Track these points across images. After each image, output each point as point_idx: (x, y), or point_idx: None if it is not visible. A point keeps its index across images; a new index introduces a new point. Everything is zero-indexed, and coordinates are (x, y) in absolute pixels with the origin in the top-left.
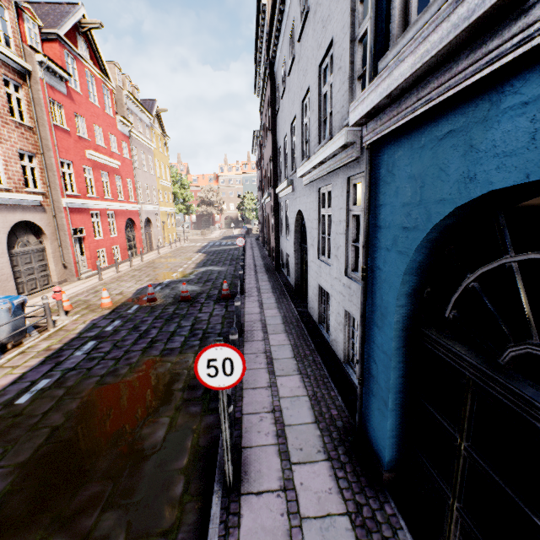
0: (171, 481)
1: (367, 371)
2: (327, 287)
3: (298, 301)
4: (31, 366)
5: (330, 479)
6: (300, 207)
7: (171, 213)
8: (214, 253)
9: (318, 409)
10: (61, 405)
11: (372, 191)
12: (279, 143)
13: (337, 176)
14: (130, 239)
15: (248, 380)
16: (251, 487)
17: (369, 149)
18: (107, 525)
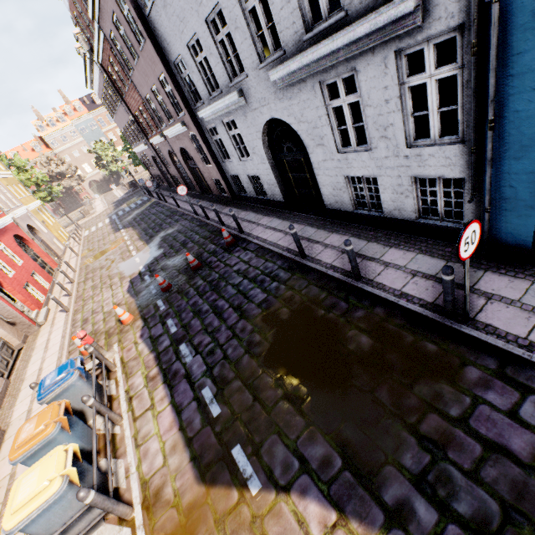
0: (420, 348)
1: (495, 199)
2: (369, 171)
3: (299, 209)
4: (166, 396)
5: (502, 277)
6: (274, 115)
7: (39, 207)
8: (138, 222)
9: (437, 255)
10: (257, 387)
11: (498, 45)
12: (173, 53)
13: (370, 55)
14: (34, 258)
15: (366, 274)
16: (472, 311)
17: (498, 2)
18: (426, 390)
